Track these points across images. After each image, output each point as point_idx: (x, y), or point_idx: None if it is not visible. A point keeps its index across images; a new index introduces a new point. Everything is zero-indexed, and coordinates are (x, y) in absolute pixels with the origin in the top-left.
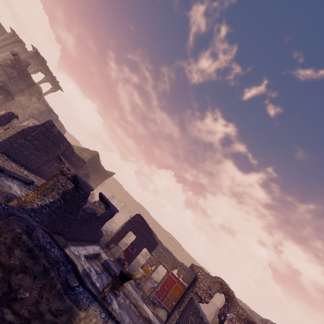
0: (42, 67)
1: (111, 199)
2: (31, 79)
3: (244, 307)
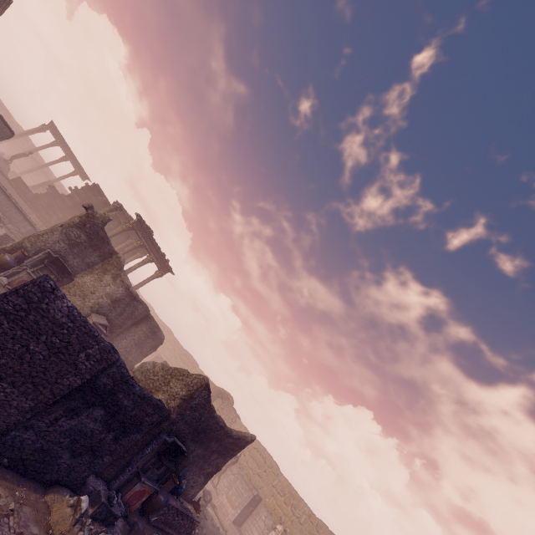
0: (146, 240)
1: (252, 507)
2: (109, 245)
3: None
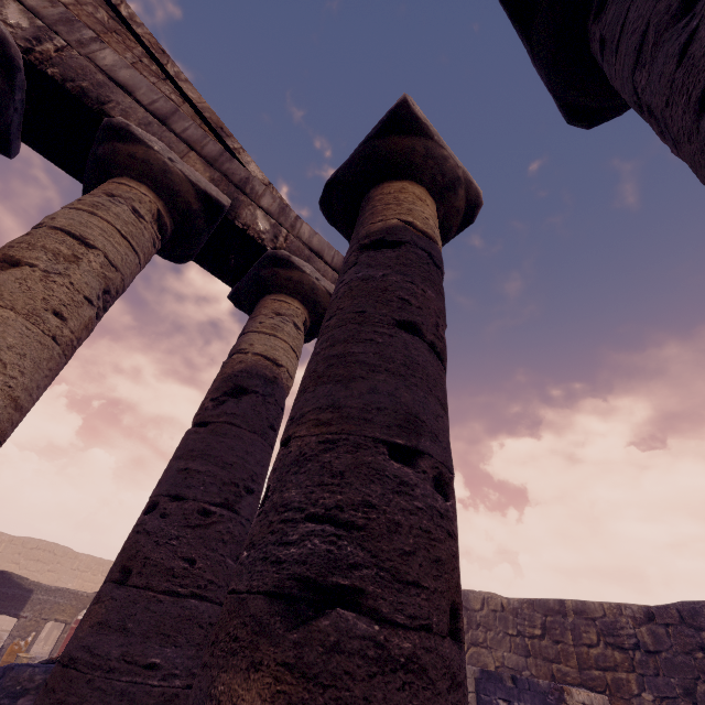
0: None
1: None
2: None
3: None
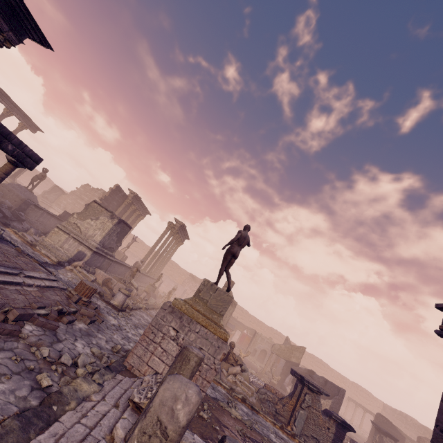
0: (181, 232)
1: None
2: None
3: (414, 422)
